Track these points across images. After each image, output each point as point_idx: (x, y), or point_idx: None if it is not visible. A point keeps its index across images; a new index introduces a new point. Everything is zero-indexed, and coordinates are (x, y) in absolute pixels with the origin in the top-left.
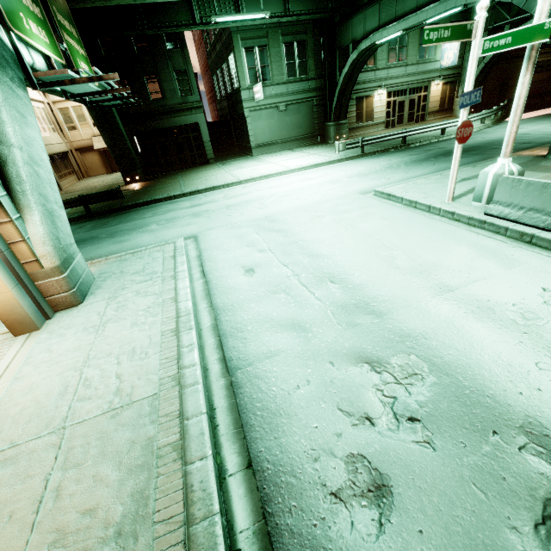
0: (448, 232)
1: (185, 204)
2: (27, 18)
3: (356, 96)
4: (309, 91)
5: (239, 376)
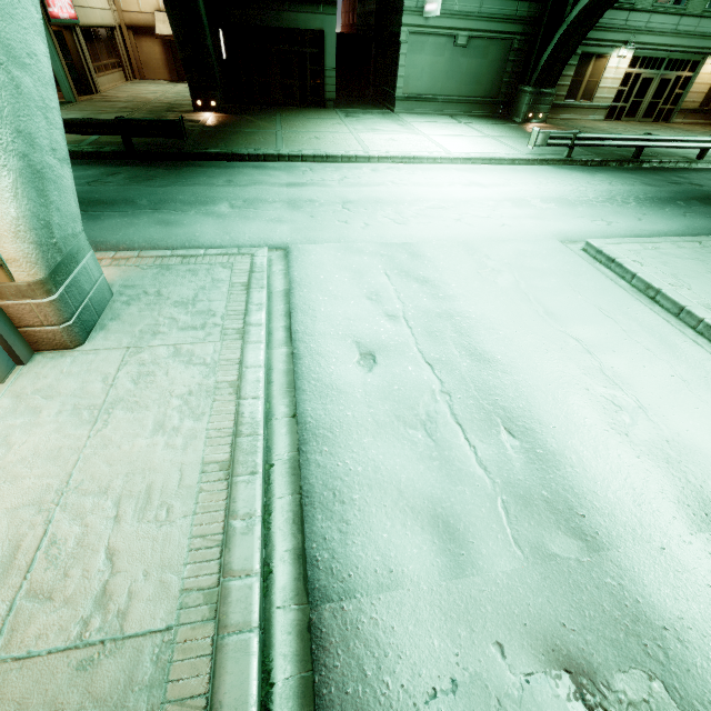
0: None
1: (279, 177)
2: None
3: (583, 51)
4: (513, 21)
5: (327, 620)
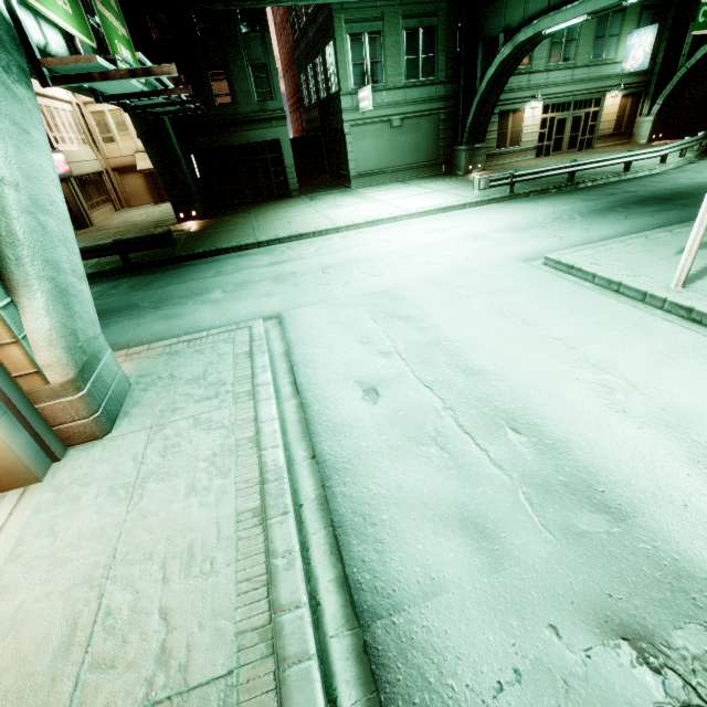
0: (691, 346)
1: (261, 259)
2: None
3: (500, 110)
4: (435, 100)
5: (381, 637)
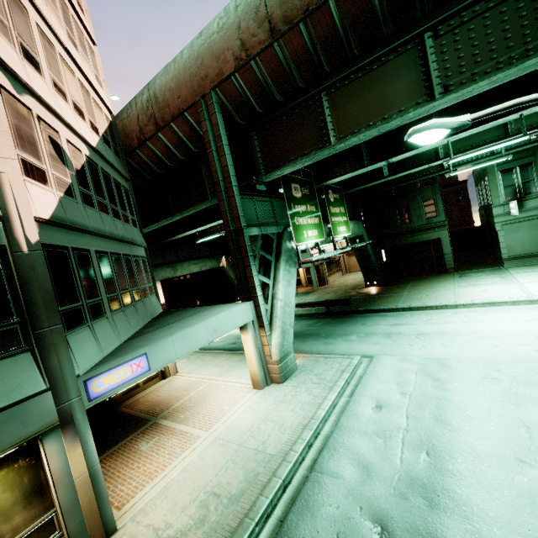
0: None
1: (389, 320)
2: (308, 230)
3: None
4: None
5: (311, 475)
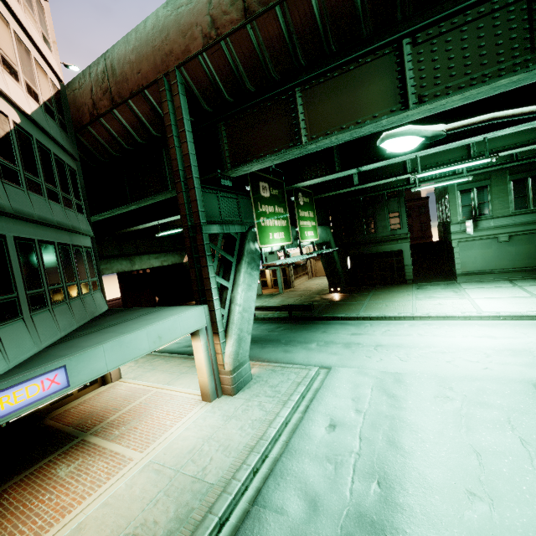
0: None
1: (350, 329)
2: (274, 232)
3: None
4: None
5: (253, 510)
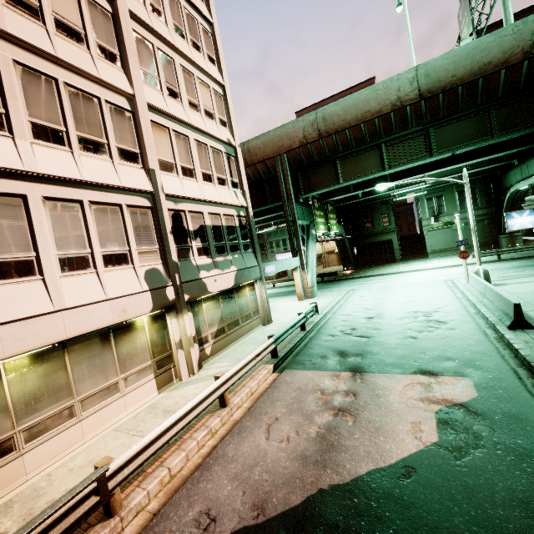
0: (442, 293)
1: (362, 280)
2: (320, 225)
3: None
4: (480, 216)
5: (339, 308)
